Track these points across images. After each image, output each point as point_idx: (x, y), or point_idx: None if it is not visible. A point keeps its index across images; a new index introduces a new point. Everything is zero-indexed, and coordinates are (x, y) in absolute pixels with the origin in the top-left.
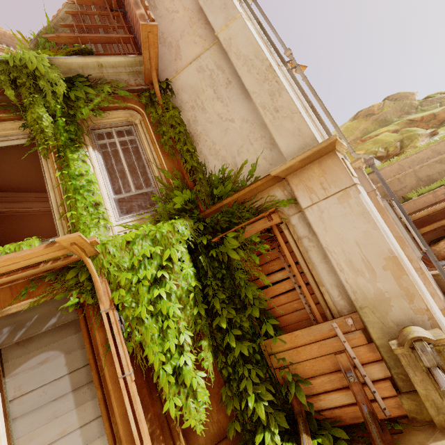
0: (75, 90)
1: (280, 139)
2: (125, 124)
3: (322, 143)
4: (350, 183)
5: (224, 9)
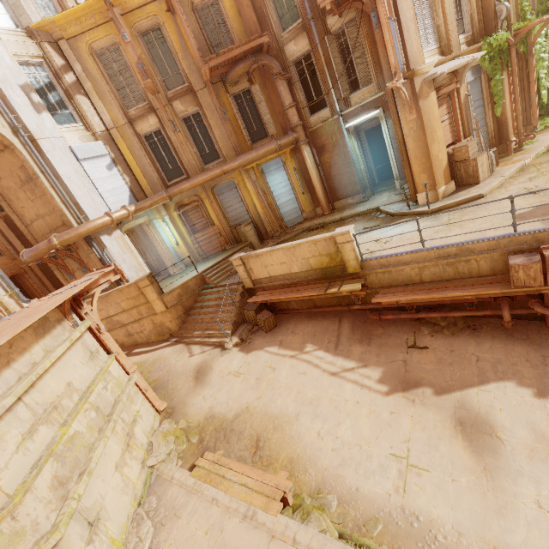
0: None
1: None
2: None
3: None
4: None
5: None
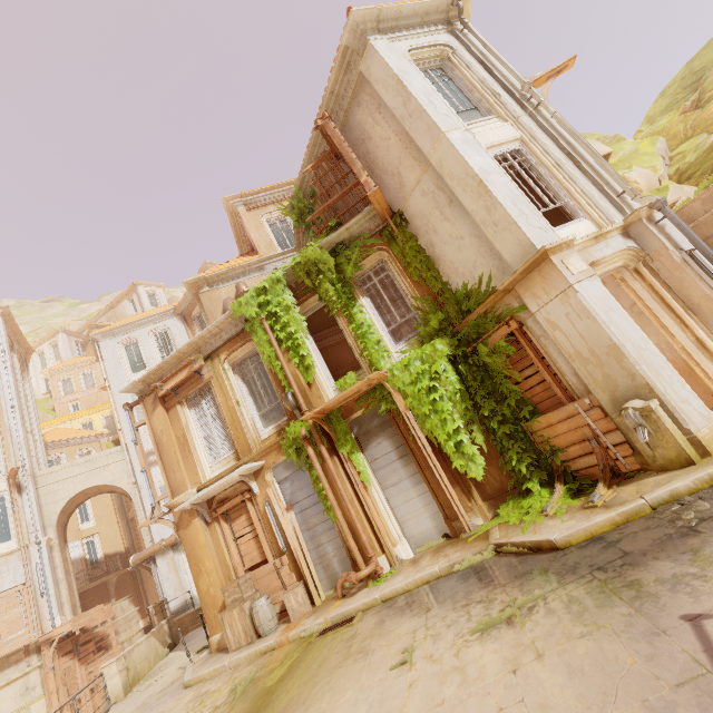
0: (339, 258)
1: (504, 251)
2: (378, 264)
3: (534, 256)
4: (567, 285)
5: (428, 131)
